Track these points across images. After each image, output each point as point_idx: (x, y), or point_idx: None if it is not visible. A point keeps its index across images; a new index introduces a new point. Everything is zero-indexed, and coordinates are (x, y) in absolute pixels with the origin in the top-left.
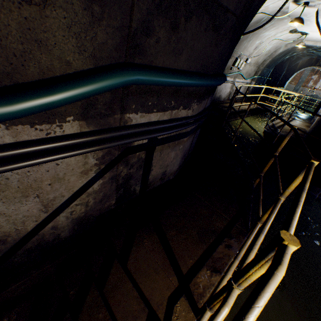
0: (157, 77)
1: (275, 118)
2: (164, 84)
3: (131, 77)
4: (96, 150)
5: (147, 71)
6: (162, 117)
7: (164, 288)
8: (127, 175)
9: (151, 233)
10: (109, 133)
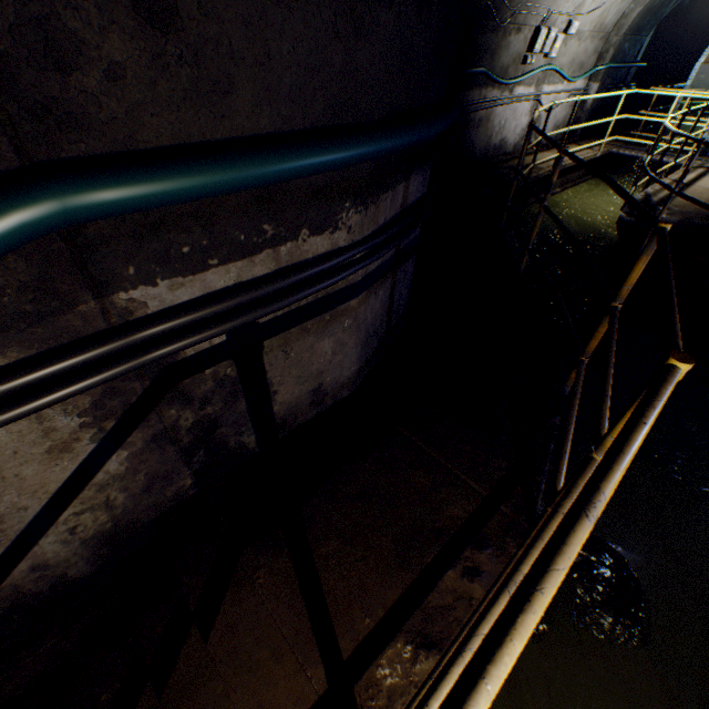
0: (144, 187)
1: (663, 172)
2: (188, 197)
3: (36, 214)
4: (43, 407)
5: (98, 180)
6: (248, 272)
7: (290, 699)
8: (202, 422)
9: (277, 553)
10: (67, 357)
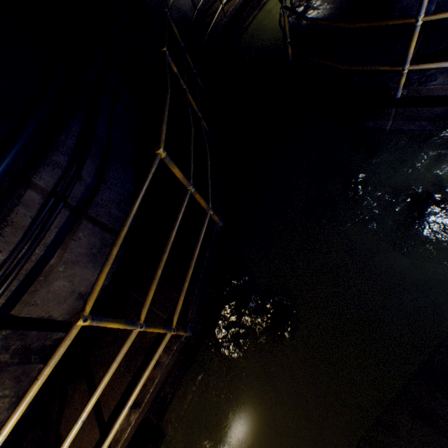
0: None
1: None
2: None
3: None
4: None
5: None
6: None
7: (88, 444)
8: (17, 351)
9: (82, 383)
10: None
